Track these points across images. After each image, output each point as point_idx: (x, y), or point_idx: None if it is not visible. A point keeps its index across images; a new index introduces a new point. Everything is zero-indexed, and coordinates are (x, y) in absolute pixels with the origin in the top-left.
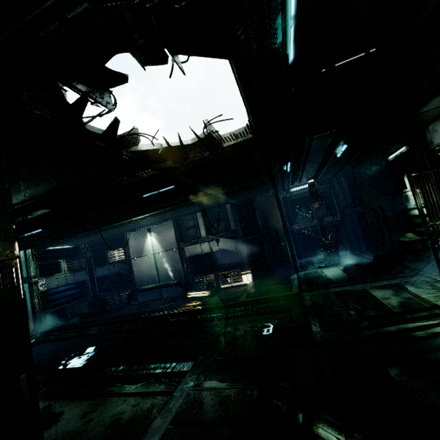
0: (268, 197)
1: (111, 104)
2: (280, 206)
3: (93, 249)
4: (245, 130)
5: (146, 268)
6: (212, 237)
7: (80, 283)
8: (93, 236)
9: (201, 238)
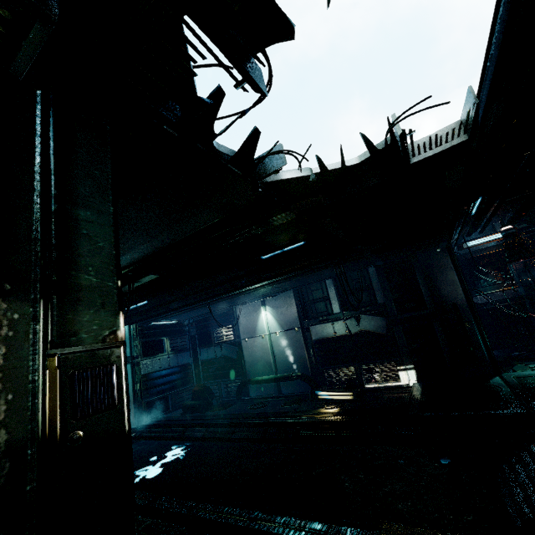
0: (436, 255)
1: (263, 84)
2: (458, 267)
3: (198, 326)
4: (459, 126)
5: (259, 352)
6: (348, 313)
7: (183, 367)
8: (199, 309)
9: (333, 315)
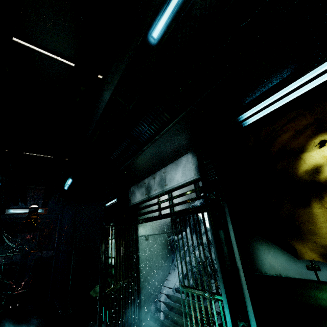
0: None
1: None
2: None
3: None
4: None
5: None
6: None
7: None
8: None
9: None
